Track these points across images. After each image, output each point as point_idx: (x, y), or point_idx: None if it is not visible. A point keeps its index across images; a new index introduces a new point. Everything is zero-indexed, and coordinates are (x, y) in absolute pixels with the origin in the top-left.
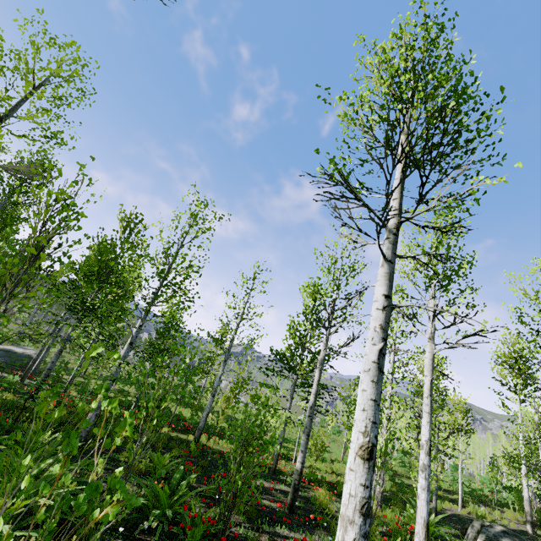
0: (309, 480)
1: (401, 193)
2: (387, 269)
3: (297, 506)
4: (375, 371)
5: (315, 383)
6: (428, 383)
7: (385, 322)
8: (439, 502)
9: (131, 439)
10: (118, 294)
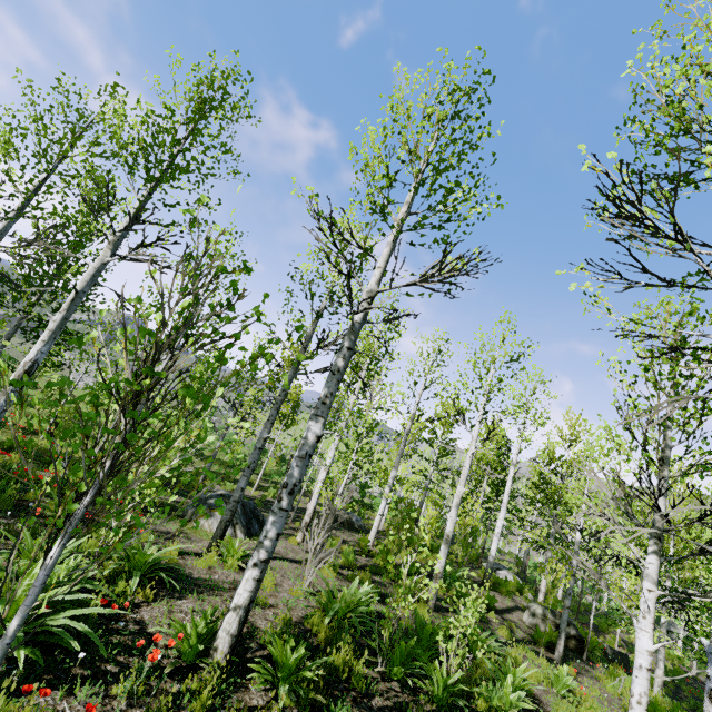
0: (10, 447)
1: None
2: None
3: None
4: None
5: None
6: (72, 295)
7: None
8: (232, 485)
9: None
10: None
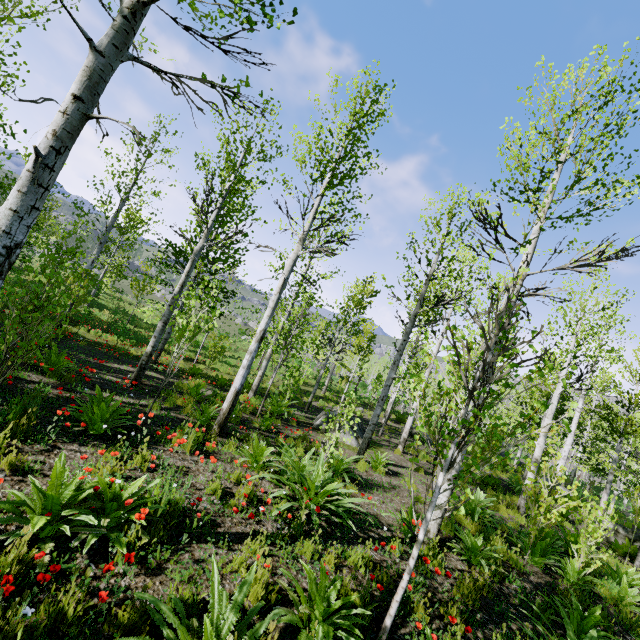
0: (193, 374)
1: None
2: (91, 62)
3: (150, 385)
4: (27, 181)
5: (184, 274)
6: (282, 282)
7: (64, 129)
8: (324, 402)
9: None
10: None
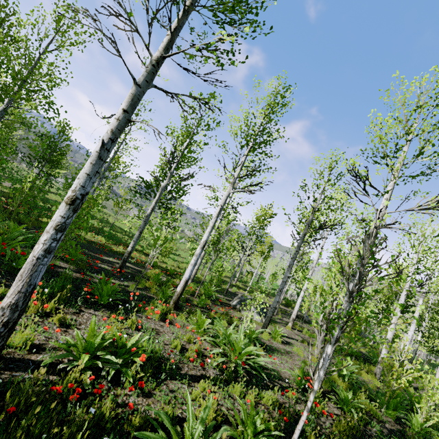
0: (152, 265)
1: (175, 32)
2: (134, 90)
3: (128, 272)
4: (95, 157)
5: (154, 201)
6: (218, 210)
7: (117, 128)
8: (236, 289)
9: (0, 215)
10: (0, 96)
